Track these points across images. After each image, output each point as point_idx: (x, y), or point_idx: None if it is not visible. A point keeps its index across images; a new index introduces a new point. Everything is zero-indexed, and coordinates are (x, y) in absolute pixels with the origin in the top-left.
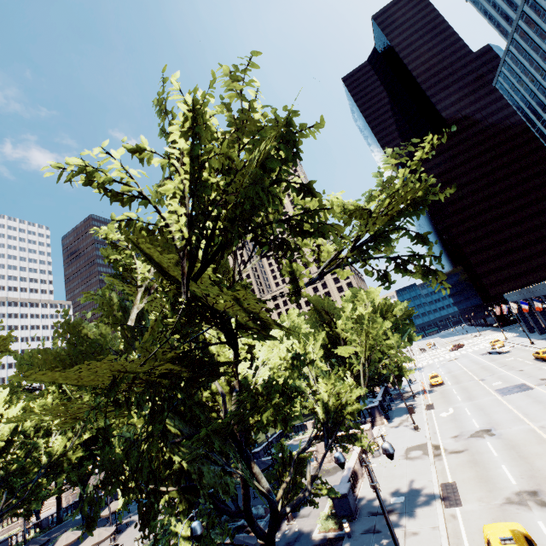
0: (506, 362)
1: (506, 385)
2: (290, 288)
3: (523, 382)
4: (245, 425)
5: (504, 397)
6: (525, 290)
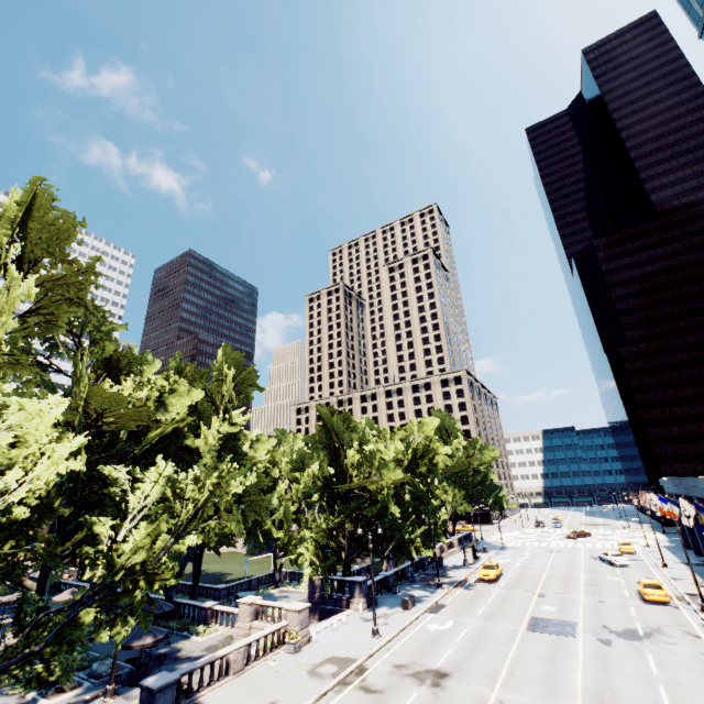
0: (602, 580)
1: (554, 615)
2: None
3: (577, 621)
4: None
5: (525, 634)
6: (677, 481)
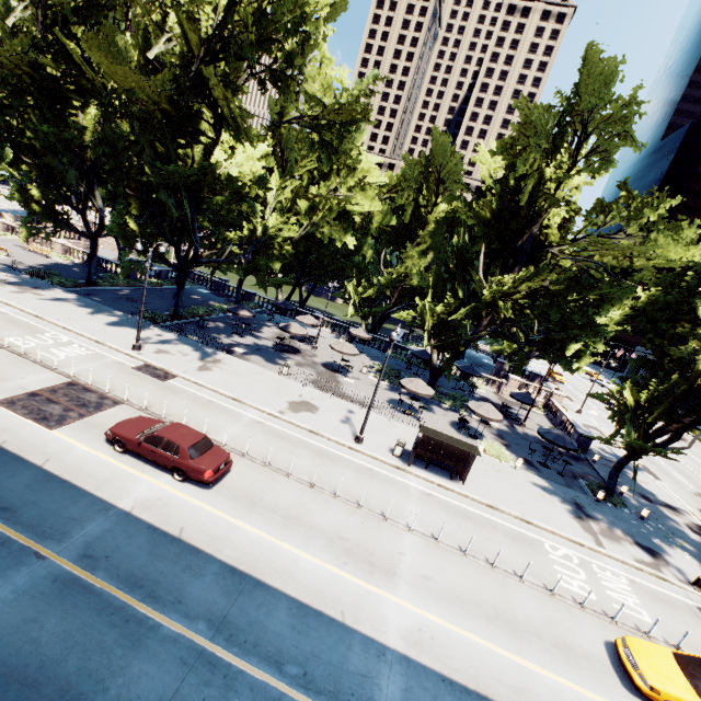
0: None
1: None
2: None
3: None
4: None
5: None
6: None
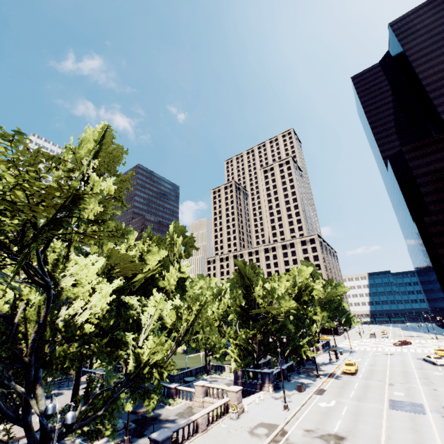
0: (431, 375)
1: (405, 398)
2: (66, 251)
3: (423, 403)
4: (42, 352)
5: (389, 411)
6: None
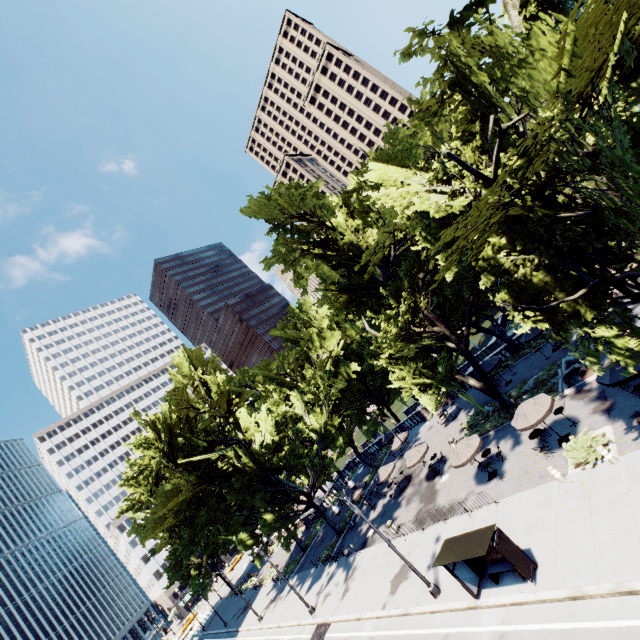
0: None
1: None
2: None
3: None
4: None
5: None
6: None
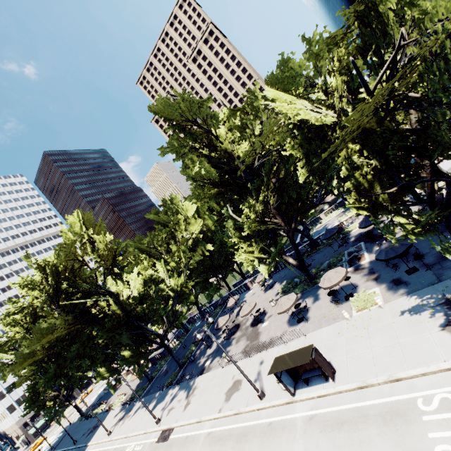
0: None
1: None
2: None
3: None
4: None
5: None
6: None
